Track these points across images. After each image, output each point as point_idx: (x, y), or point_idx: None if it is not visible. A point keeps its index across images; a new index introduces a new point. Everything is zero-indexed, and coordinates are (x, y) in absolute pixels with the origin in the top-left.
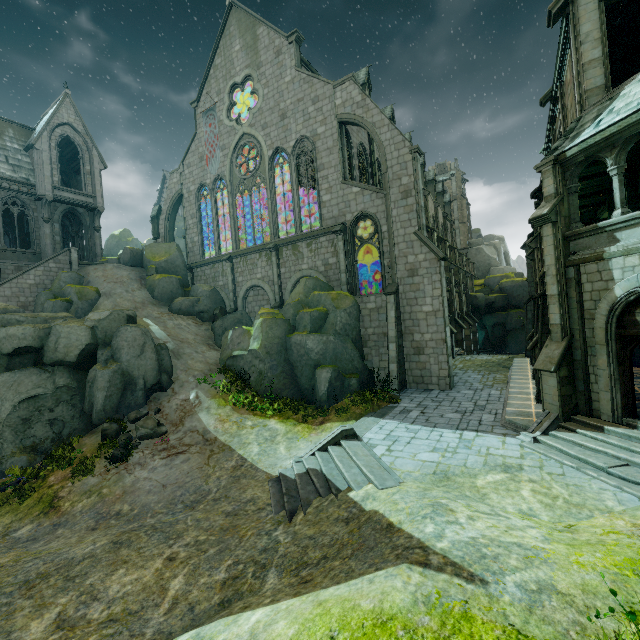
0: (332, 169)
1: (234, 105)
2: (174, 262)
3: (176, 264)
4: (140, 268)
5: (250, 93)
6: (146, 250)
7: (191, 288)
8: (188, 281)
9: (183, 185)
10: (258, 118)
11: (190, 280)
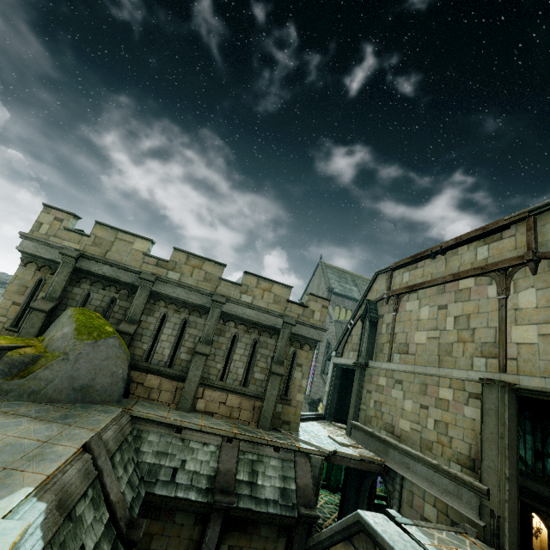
0: (320, 364)
1: None
2: None
3: None
4: None
5: None
6: None
7: None
8: None
9: None
10: None
11: None
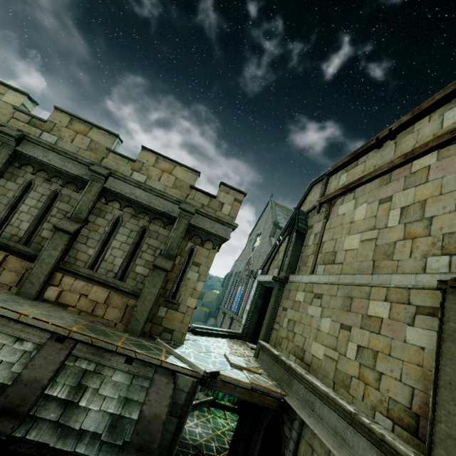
0: None
1: (256, 242)
2: (212, 303)
3: (212, 304)
4: (200, 300)
5: (259, 239)
6: (206, 293)
7: (209, 319)
8: (214, 314)
9: (235, 268)
10: (256, 252)
11: (216, 314)
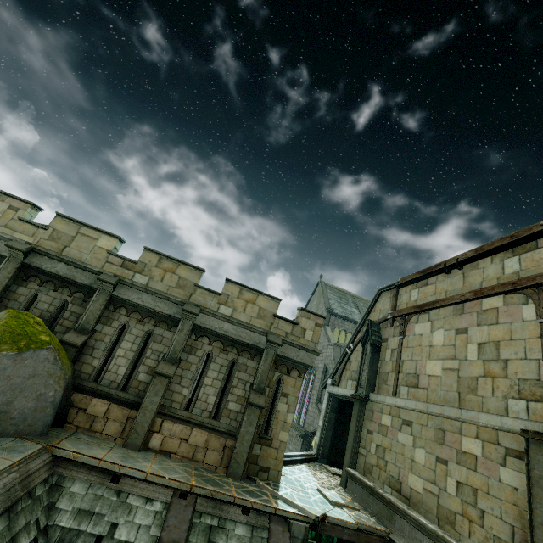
0: (316, 392)
1: None
2: None
3: None
4: None
5: None
6: None
7: None
8: None
9: None
10: None
11: None
